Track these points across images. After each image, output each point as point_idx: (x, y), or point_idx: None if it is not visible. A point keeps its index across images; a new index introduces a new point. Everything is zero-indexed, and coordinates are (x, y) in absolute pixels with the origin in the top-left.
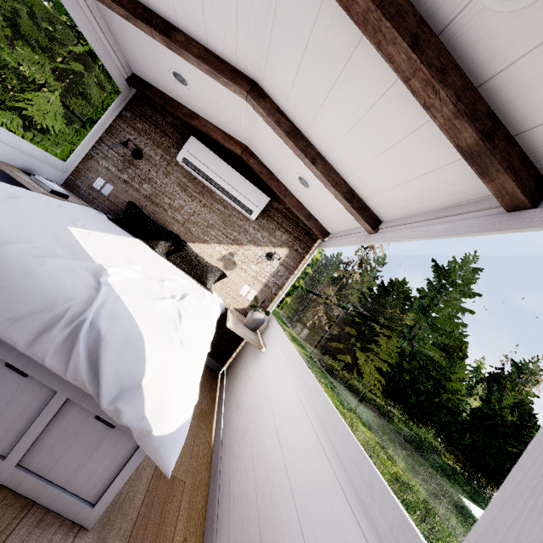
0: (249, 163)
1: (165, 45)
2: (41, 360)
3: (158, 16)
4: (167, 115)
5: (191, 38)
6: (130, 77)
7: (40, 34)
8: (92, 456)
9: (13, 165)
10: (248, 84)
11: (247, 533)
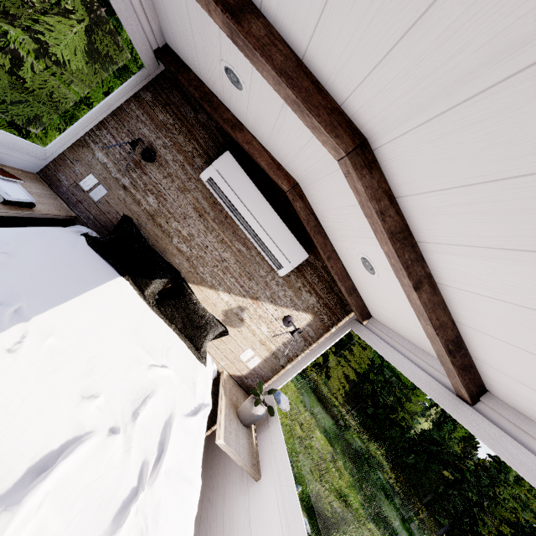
0: (293, 204)
1: (227, 32)
2: None
3: None
4: (201, 111)
5: (277, 34)
6: (160, 48)
7: None
8: None
9: None
10: (352, 139)
11: None
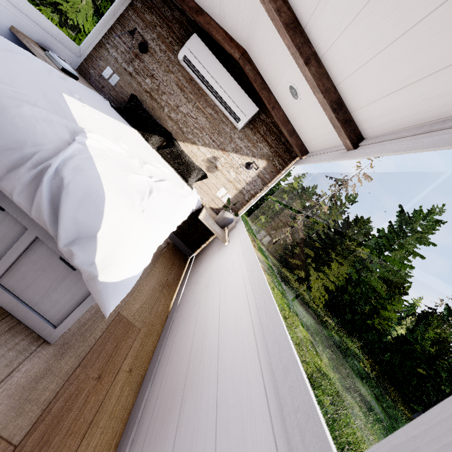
0: (244, 69)
1: None
2: (10, 195)
3: None
4: (175, 10)
5: None
6: None
7: None
8: (56, 289)
9: (31, 38)
10: None
11: (176, 378)
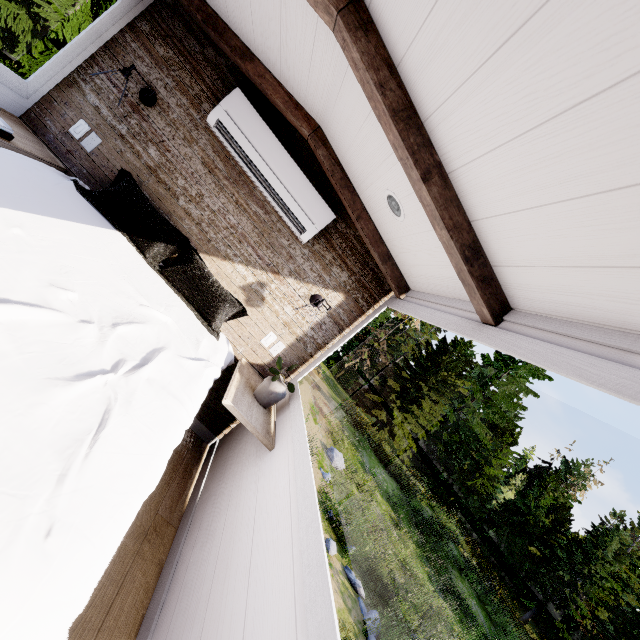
0: (316, 153)
1: None
2: None
3: None
4: (207, 45)
5: None
6: None
7: None
8: None
9: None
10: None
11: None
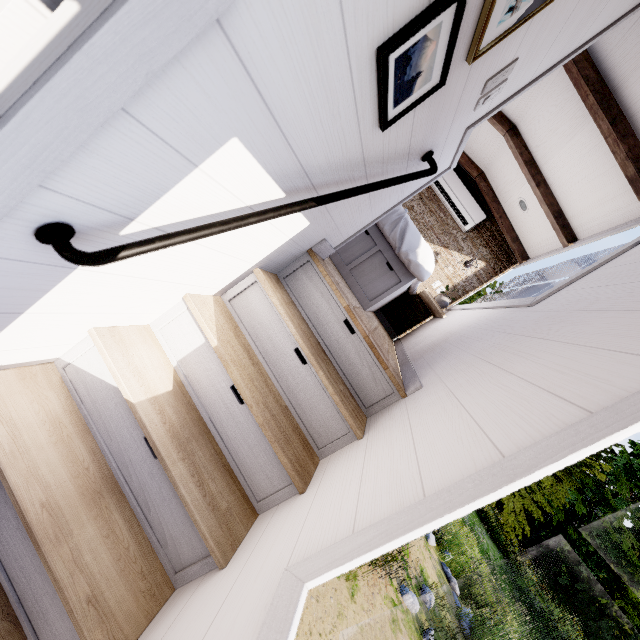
0: (479, 185)
1: None
2: (382, 226)
3: None
4: None
5: None
6: None
7: None
8: (378, 280)
9: None
10: (509, 126)
11: (432, 344)
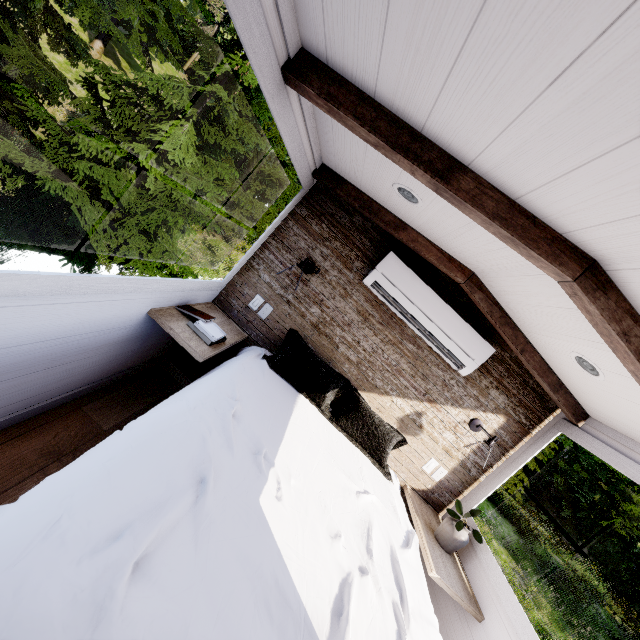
0: (470, 295)
1: (431, 187)
2: None
3: (434, 146)
4: (355, 214)
5: (486, 183)
6: (317, 169)
7: (174, 38)
8: None
9: (169, 305)
10: (578, 264)
11: None
